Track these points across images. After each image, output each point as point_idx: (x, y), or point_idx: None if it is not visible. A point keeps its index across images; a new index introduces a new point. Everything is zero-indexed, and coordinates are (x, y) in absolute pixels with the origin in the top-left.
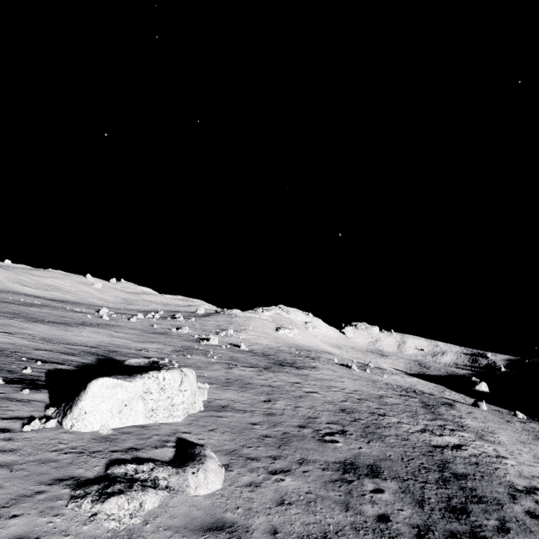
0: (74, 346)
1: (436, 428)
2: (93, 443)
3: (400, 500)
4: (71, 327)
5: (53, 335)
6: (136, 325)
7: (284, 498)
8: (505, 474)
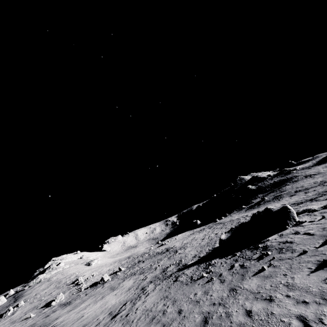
0: (148, 288)
1: (247, 217)
2: (305, 217)
3: (301, 204)
4: (57, 326)
5: (109, 308)
6: (21, 325)
7: (312, 205)
8: (276, 207)
